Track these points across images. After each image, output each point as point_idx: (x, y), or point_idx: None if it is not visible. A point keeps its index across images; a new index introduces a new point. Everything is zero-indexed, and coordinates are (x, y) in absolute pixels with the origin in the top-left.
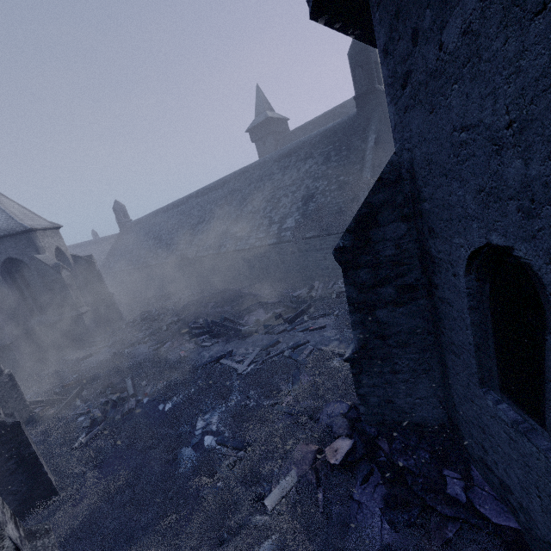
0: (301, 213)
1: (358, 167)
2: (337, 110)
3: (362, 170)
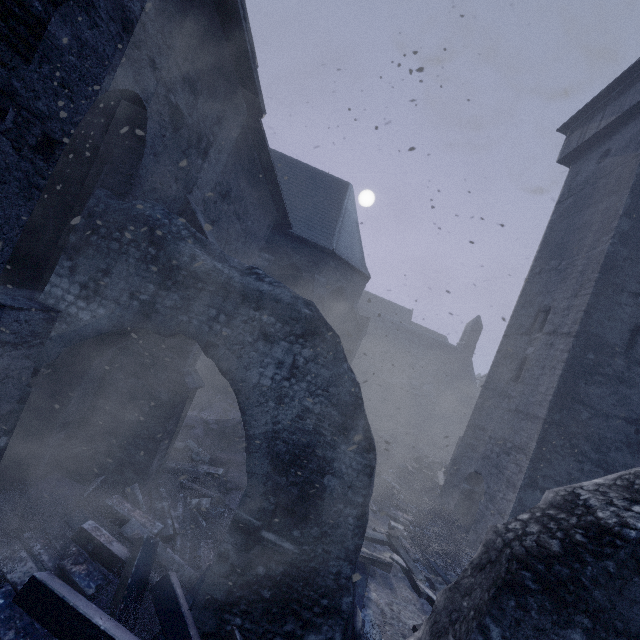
0: (436, 387)
1: (468, 384)
2: (386, 302)
3: (470, 387)
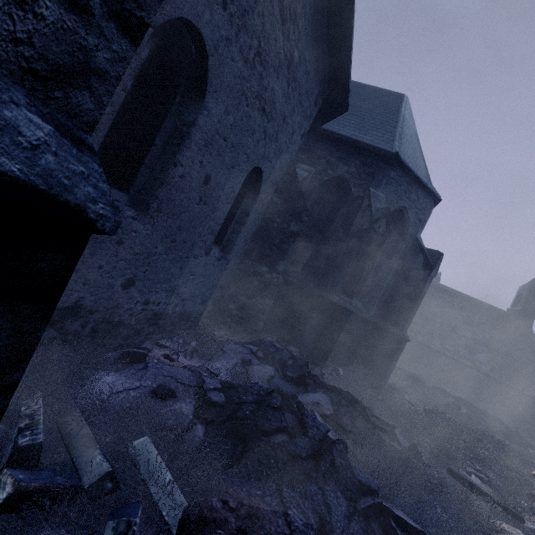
0: (491, 357)
1: (532, 358)
2: None
3: None
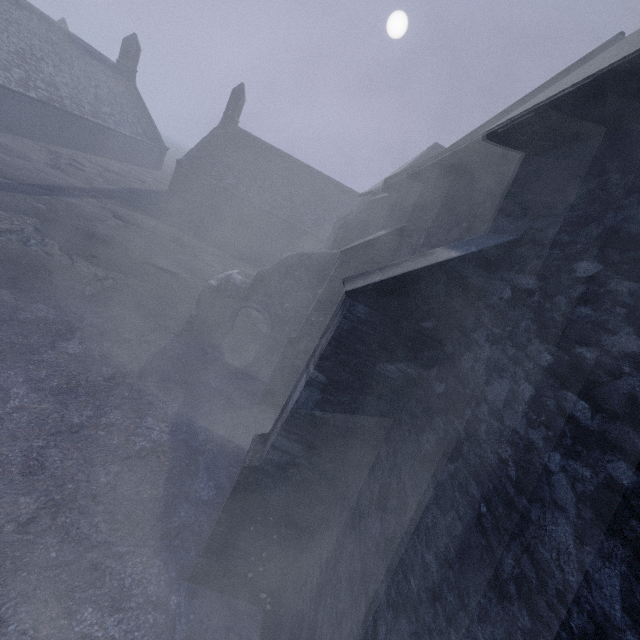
0: None
1: None
2: None
3: None
